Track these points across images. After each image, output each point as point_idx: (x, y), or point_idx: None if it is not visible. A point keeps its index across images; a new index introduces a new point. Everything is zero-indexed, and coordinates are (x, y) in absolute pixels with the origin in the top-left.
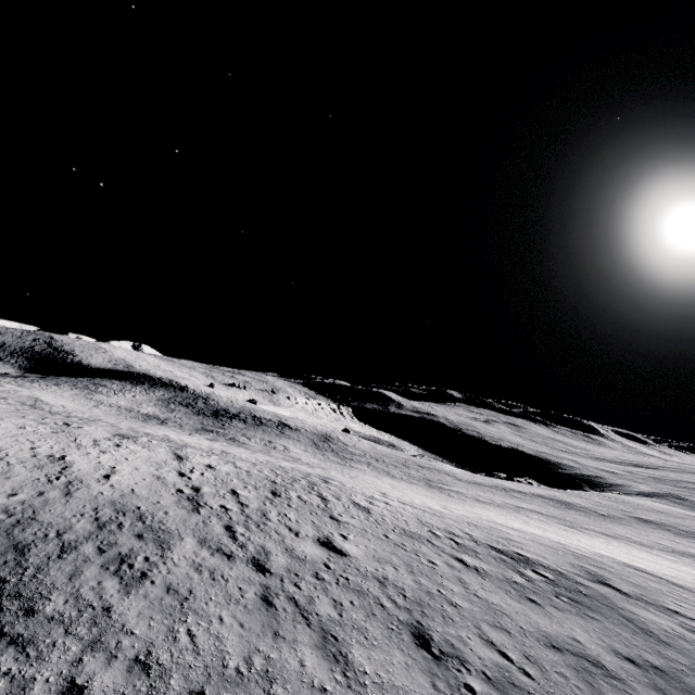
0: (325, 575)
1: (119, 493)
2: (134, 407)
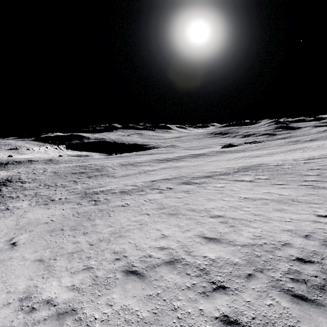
0: (44, 172)
1: (6, 175)
2: None
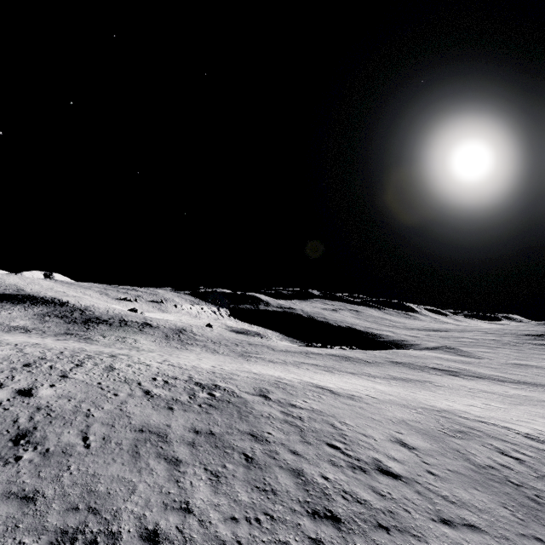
0: None
1: None
2: (5, 322)
